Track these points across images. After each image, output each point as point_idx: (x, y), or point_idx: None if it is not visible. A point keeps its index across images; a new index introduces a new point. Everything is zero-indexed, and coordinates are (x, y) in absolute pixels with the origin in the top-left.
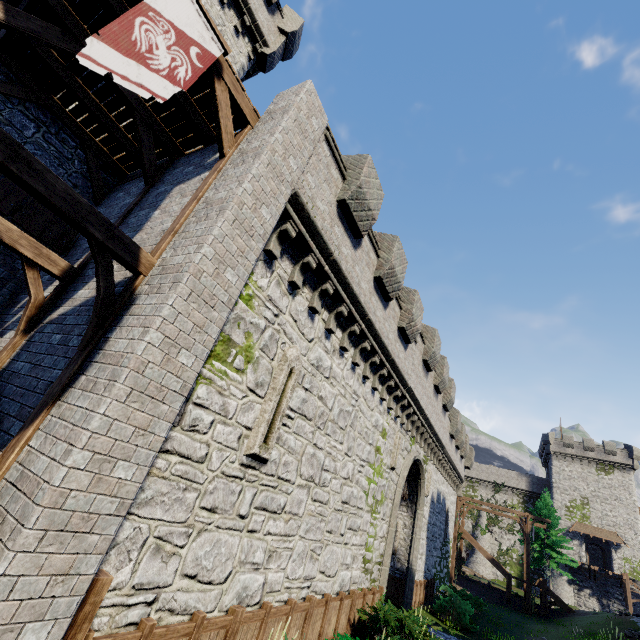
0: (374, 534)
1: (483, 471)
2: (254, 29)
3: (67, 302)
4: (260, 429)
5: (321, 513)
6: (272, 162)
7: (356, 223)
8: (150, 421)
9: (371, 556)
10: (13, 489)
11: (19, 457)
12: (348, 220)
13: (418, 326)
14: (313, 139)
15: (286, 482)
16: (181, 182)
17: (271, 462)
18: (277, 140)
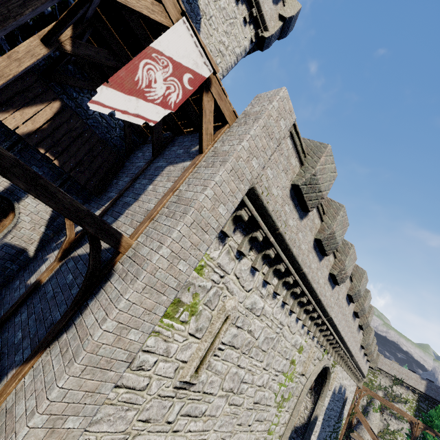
0: (277, 422)
1: (386, 364)
2: (259, 18)
3: (85, 245)
4: (193, 363)
5: (235, 412)
6: (235, 167)
7: (305, 202)
8: (98, 385)
9: (271, 437)
10: (4, 418)
11: (17, 386)
12: (299, 198)
13: (348, 273)
14: (278, 138)
15: (209, 395)
16: (172, 163)
17: (199, 382)
18: (243, 147)
